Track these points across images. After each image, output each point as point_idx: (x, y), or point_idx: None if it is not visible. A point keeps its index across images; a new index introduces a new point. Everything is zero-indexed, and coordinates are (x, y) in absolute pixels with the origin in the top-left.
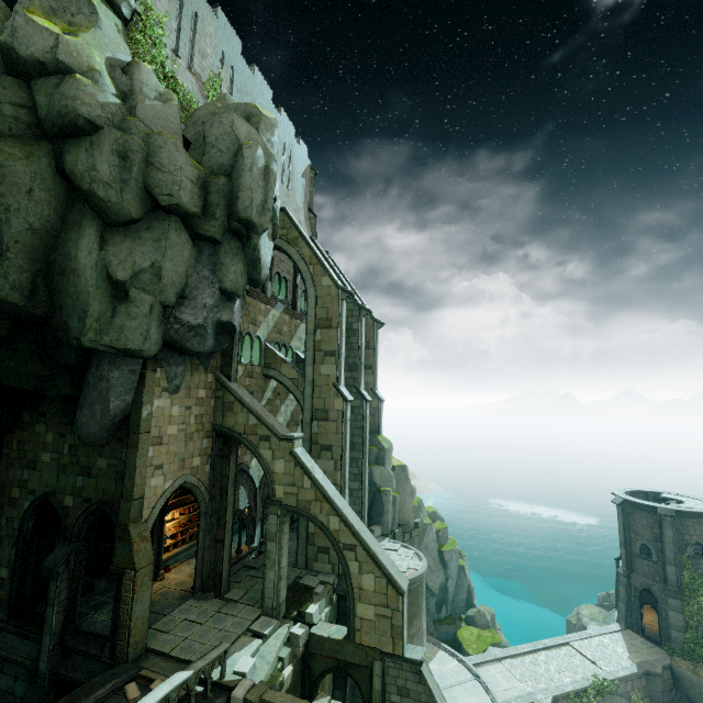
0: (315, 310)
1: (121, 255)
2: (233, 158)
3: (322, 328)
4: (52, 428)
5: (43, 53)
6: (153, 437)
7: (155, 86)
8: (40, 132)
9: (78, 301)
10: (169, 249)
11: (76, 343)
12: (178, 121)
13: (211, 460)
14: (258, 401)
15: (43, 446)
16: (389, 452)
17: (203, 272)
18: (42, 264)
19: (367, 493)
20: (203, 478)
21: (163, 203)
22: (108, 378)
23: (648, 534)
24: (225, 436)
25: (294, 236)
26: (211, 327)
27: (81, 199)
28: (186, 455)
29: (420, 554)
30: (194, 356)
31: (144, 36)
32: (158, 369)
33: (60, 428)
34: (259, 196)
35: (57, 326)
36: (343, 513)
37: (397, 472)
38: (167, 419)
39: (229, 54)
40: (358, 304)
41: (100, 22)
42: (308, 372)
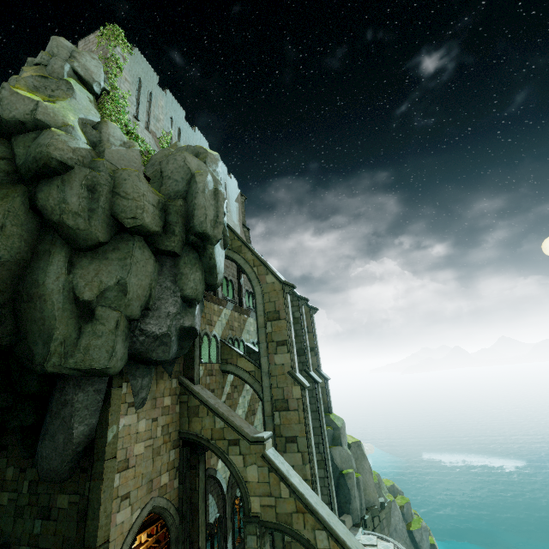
0: (263, 305)
1: (88, 276)
2: (187, 185)
3: (271, 321)
4: (12, 463)
5: (23, 115)
6: (119, 462)
7: (120, 137)
8: (17, 177)
9: (44, 326)
10: (134, 266)
11: (39, 369)
12: (139, 161)
13: (179, 473)
14: (219, 397)
15: (1, 485)
16: (343, 429)
17: (165, 283)
18: (9, 293)
19: (332, 480)
20: (172, 496)
21: (127, 226)
22: (72, 402)
23: None
24: (192, 444)
25: (238, 245)
26: (174, 334)
27: (52, 230)
28: (153, 474)
29: (401, 547)
30: (159, 364)
31: (111, 105)
32: (124, 384)
33: (21, 462)
34: (212, 212)
35: (22, 354)
36: (330, 526)
37: (353, 450)
38: (133, 437)
39: (176, 119)
40: (297, 295)
41: (75, 94)
42: (263, 364)
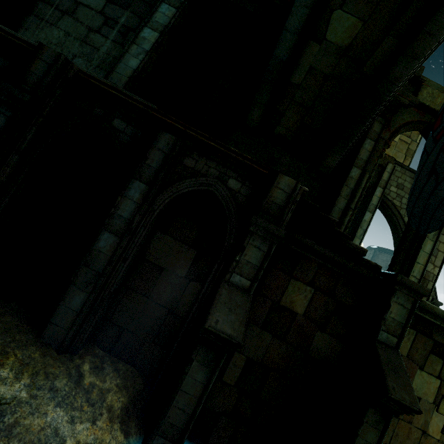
0: None
1: None
2: None
3: None
4: None
5: None
6: None
7: None
8: None
9: None
10: None
11: None
12: None
13: None
14: None
15: None
16: None
17: None
18: None
19: None
20: None
21: None
22: None
23: (384, 264)
24: None
25: None
26: None
27: None
28: None
29: None
30: None
31: None
32: None
33: None
34: None
35: None
36: None
37: None
38: None
39: None
40: None
41: None
42: None
